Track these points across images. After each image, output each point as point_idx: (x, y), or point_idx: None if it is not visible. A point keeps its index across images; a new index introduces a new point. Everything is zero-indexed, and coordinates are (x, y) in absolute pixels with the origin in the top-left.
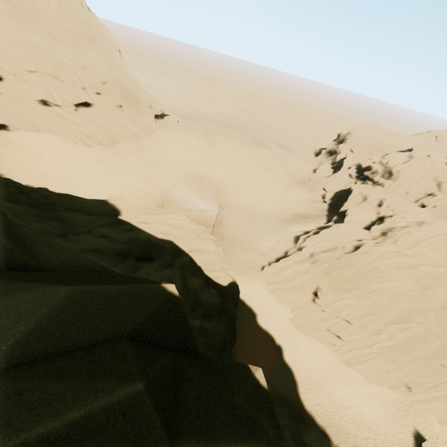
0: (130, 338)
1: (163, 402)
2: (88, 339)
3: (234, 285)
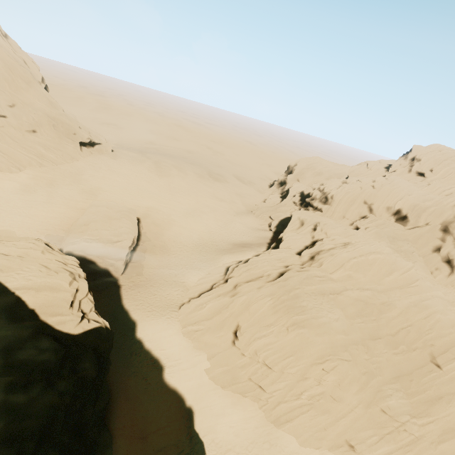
0: None
1: None
2: None
3: (100, 332)
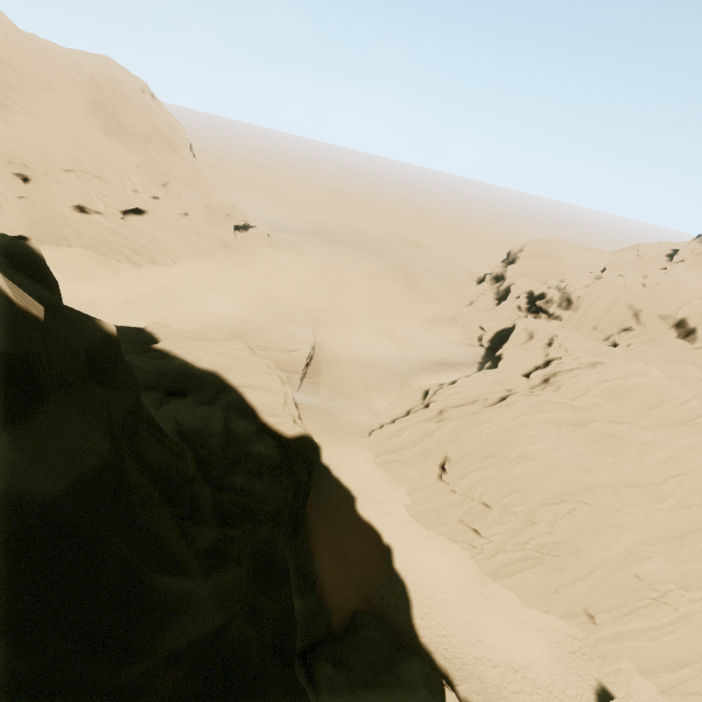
0: None
1: None
2: None
3: (307, 440)
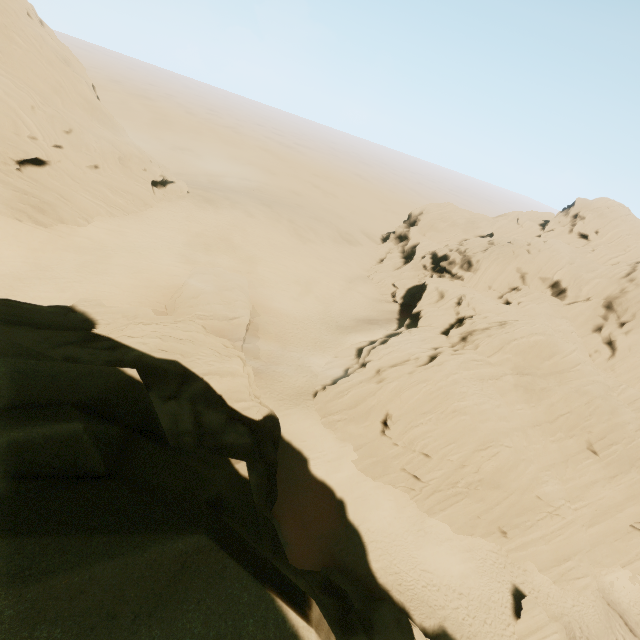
0: (76, 407)
1: (104, 448)
2: (29, 401)
3: (272, 418)
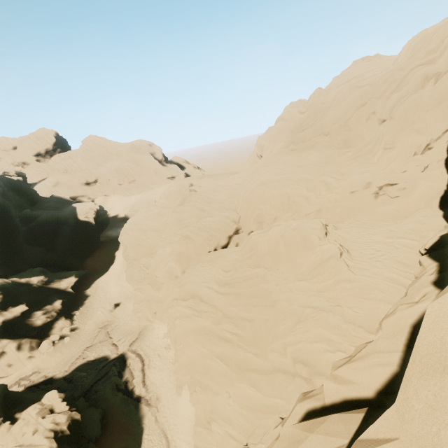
0: None
1: None
2: None
3: (89, 222)
